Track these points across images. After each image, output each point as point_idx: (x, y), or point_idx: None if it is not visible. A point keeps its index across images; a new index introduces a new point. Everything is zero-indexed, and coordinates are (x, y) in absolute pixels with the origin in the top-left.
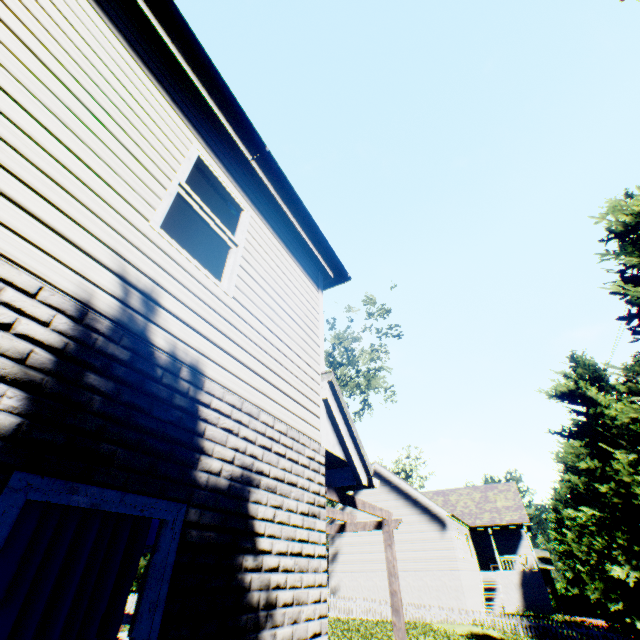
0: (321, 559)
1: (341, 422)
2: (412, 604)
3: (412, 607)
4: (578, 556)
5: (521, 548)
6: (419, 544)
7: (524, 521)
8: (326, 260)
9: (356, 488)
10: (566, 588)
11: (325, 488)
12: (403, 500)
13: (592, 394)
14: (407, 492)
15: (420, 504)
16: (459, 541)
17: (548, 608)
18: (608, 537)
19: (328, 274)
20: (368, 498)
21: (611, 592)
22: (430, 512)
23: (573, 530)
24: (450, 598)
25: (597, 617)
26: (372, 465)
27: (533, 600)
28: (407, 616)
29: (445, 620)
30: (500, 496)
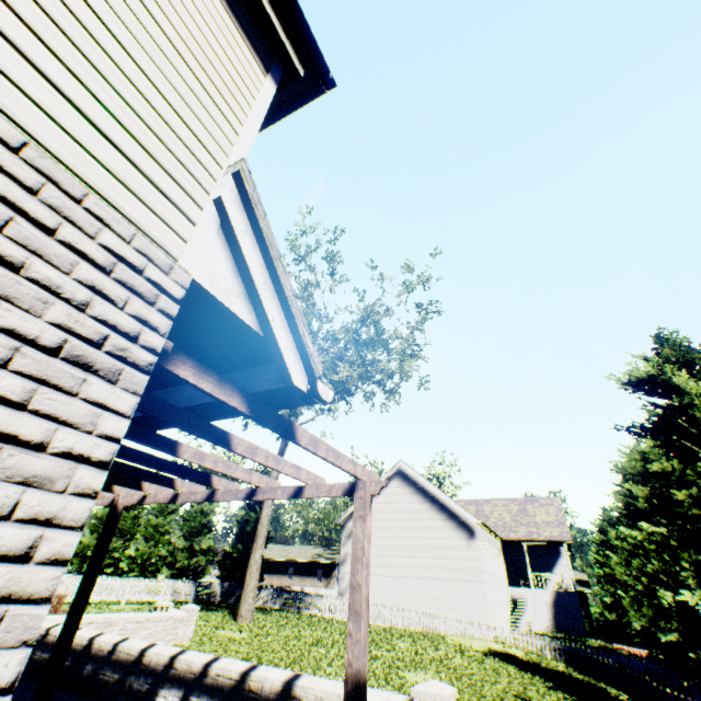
0: (80, 466)
1: (257, 261)
2: (427, 614)
3: (426, 617)
4: (621, 581)
5: (558, 567)
6: (442, 552)
7: (565, 538)
8: (284, 22)
9: (290, 401)
10: (601, 613)
11: (166, 342)
12: (428, 503)
13: (680, 381)
14: (434, 495)
15: (447, 509)
16: (488, 553)
17: (581, 631)
18: (670, 559)
19: (293, 65)
20: (389, 499)
21: (663, 621)
22: (458, 518)
23: (619, 554)
24: (471, 611)
25: (633, 645)
26: (397, 463)
27: (565, 622)
28: (420, 626)
29: (462, 634)
30: (541, 510)
